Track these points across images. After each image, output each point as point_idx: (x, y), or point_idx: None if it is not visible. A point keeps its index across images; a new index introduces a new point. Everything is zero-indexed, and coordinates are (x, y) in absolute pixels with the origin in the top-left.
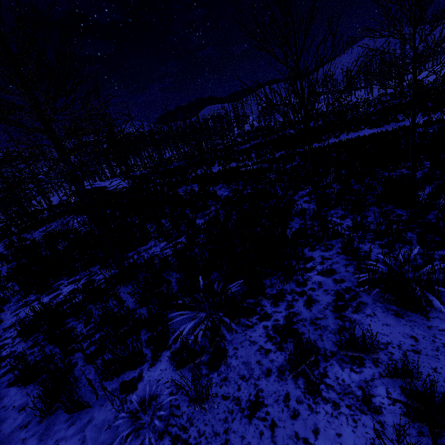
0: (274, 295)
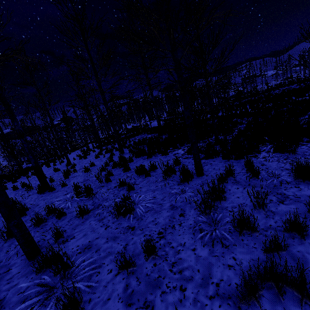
0: (306, 141)
